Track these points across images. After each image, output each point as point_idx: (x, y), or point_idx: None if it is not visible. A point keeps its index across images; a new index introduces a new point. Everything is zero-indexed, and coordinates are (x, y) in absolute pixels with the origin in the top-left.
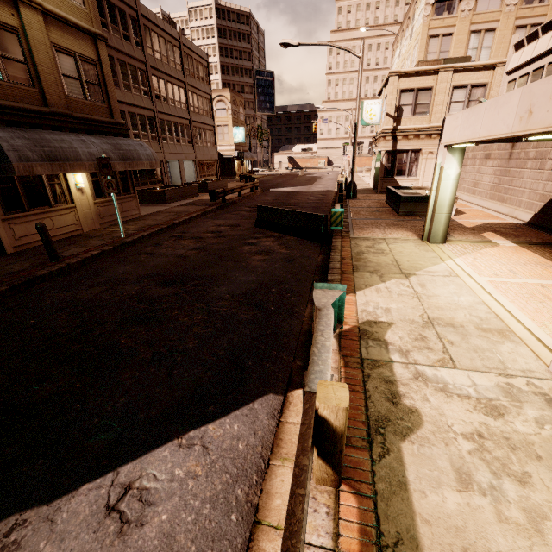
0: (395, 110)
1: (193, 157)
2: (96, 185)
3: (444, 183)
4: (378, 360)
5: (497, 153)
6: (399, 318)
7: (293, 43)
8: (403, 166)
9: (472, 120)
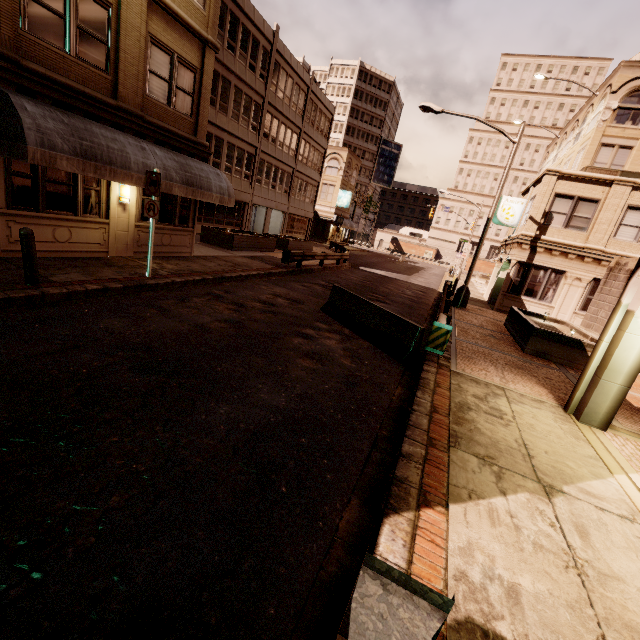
0: (542, 216)
1: (285, 208)
2: None
3: (629, 337)
4: None
5: None
6: None
7: (436, 109)
8: (536, 286)
9: None
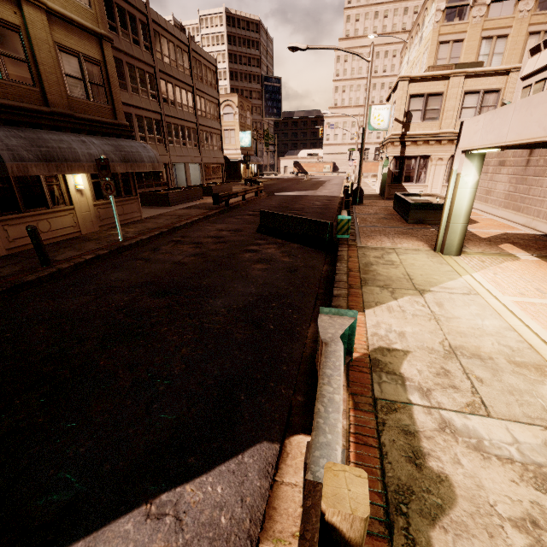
0: (404, 116)
1: (199, 160)
2: (96, 187)
3: (461, 191)
4: (394, 402)
5: (512, 160)
6: (416, 345)
7: (301, 47)
8: (411, 173)
9: (497, 123)
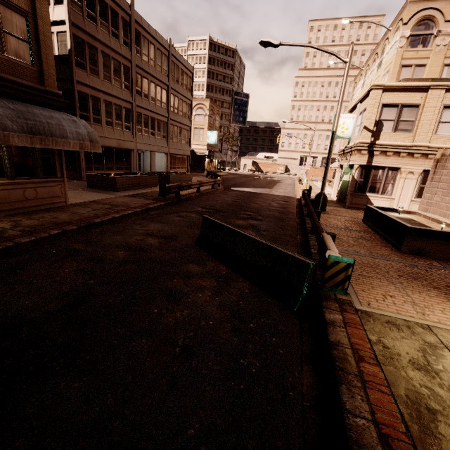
0: (374, 124)
1: (166, 150)
2: None
3: None
4: None
5: None
6: None
7: (274, 42)
8: (377, 183)
9: None
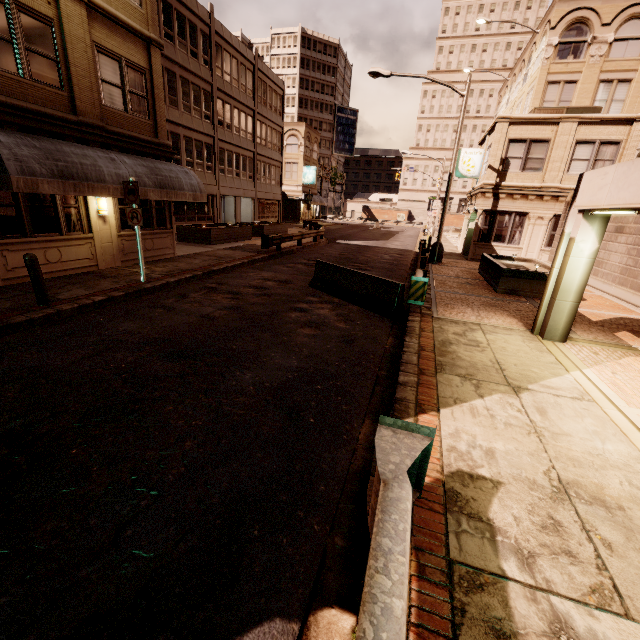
0: (500, 163)
1: (253, 194)
2: (124, 214)
3: (574, 260)
4: (479, 571)
5: (633, 227)
6: (511, 474)
7: (384, 73)
8: (503, 231)
9: (634, 177)
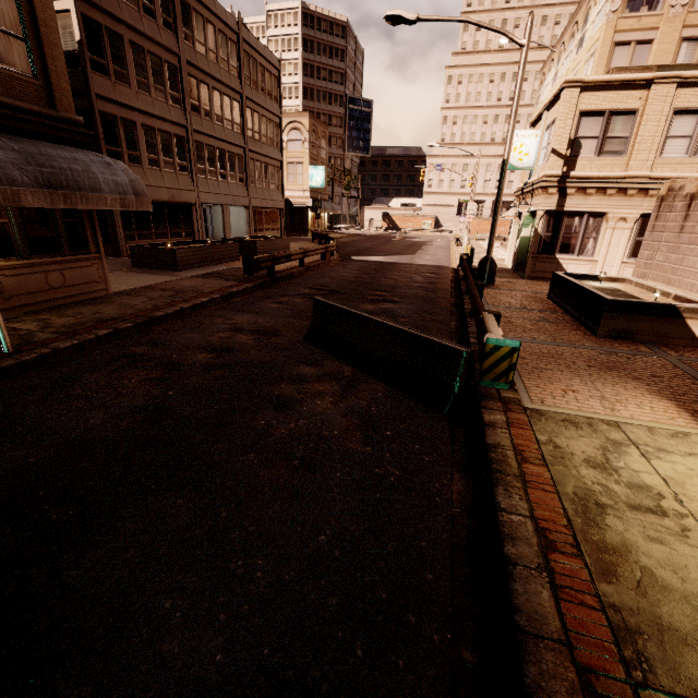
0: (568, 146)
1: (246, 202)
2: None
3: None
4: None
5: None
6: None
7: (408, 16)
8: (571, 238)
9: None
